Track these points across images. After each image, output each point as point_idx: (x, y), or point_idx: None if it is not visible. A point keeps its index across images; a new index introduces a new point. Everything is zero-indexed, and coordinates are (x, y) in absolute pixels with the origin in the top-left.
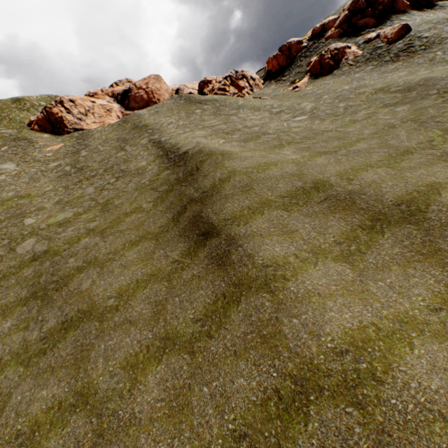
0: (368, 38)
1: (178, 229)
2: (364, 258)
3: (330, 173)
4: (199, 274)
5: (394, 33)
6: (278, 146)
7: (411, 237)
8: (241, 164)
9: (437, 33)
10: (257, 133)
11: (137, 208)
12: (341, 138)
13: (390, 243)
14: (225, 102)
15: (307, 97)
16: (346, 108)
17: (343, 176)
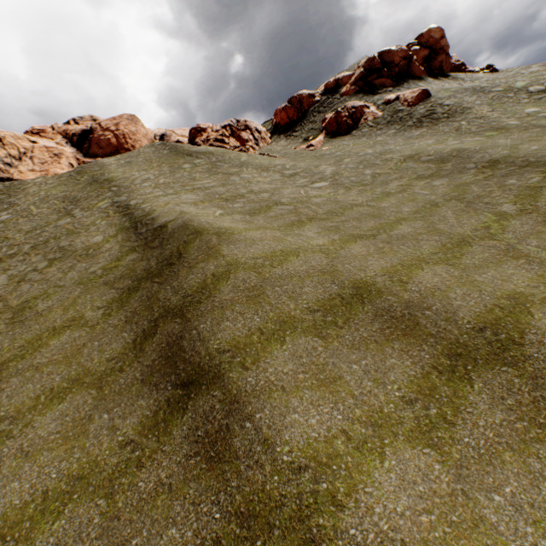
0: (387, 100)
1: (141, 367)
2: (455, 435)
3: (374, 270)
4: (171, 481)
5: (414, 97)
6: (296, 223)
7: (514, 390)
8: (247, 252)
9: (458, 103)
10: (267, 201)
11: (75, 320)
12: (377, 216)
13: (486, 402)
14: (223, 157)
15: (325, 159)
16: (374, 176)
17: (393, 277)
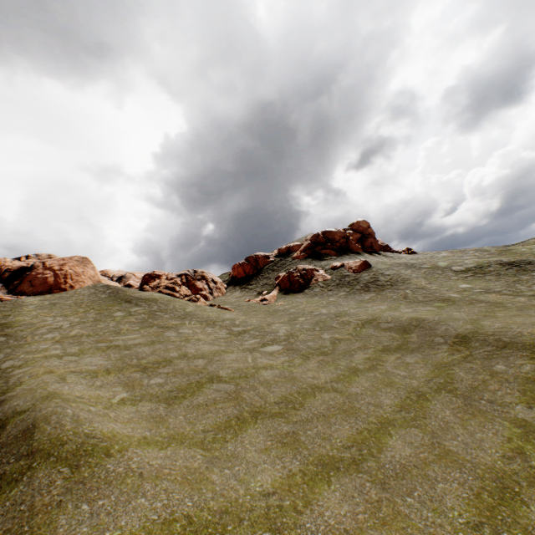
0: (334, 266)
1: None
2: None
3: None
4: None
5: (358, 266)
6: (234, 421)
7: None
8: (110, 531)
9: (397, 274)
10: (199, 374)
11: None
12: (350, 411)
13: None
14: (167, 305)
15: (279, 315)
16: (334, 342)
17: None
